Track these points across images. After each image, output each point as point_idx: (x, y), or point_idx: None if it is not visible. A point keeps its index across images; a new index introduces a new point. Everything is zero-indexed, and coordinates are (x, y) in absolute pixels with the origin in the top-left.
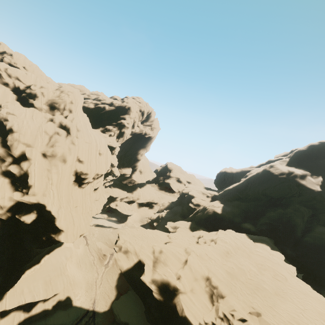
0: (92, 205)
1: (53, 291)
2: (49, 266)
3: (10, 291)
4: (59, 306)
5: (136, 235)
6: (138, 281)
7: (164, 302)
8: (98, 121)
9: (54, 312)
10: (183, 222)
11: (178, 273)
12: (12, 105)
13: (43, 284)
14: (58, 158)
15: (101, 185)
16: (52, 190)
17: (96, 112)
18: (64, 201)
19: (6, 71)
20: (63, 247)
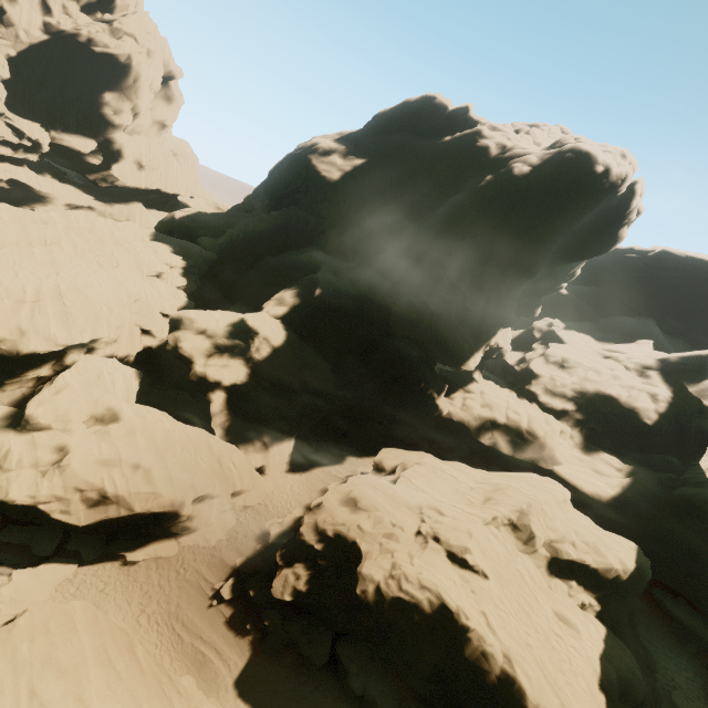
0: None
1: None
2: None
3: None
4: None
5: None
6: None
7: None
8: None
9: None
10: None
11: None
12: None
13: None
14: None
15: None
16: None
17: None
18: None
19: None
20: None
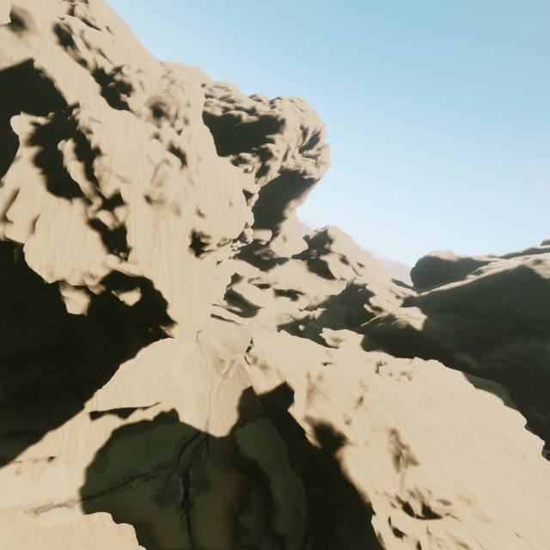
0: (212, 287)
1: (155, 398)
2: (148, 363)
3: (102, 389)
4: (162, 418)
5: (278, 344)
6: (281, 412)
7: (323, 451)
8: (227, 142)
9: (156, 425)
10: (350, 332)
11: (347, 415)
12: (96, 105)
13: (142, 387)
14: (168, 206)
15: (227, 257)
16: (161, 258)
17: (225, 125)
18: (176, 278)
19: (82, 37)
20: (165, 340)
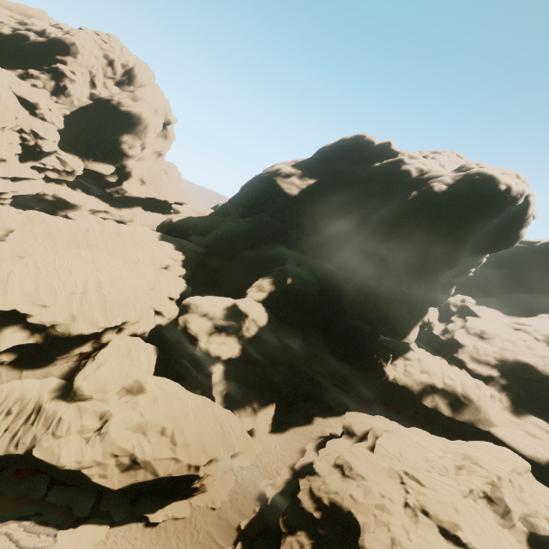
0: None
1: None
2: None
3: None
4: None
5: None
6: None
7: None
8: (16, 58)
9: None
10: None
11: None
12: None
13: None
14: None
15: None
16: None
17: (15, 43)
18: None
19: None
20: None
